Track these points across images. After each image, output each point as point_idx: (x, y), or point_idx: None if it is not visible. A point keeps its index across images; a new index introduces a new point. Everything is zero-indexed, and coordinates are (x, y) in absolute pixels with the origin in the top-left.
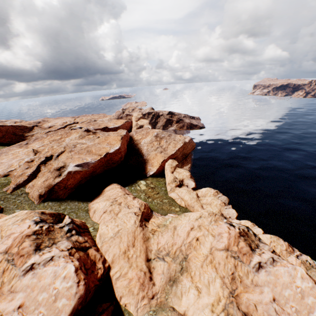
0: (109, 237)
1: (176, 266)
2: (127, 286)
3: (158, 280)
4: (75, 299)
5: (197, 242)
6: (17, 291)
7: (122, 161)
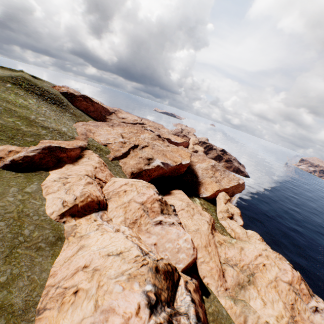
0: (192, 230)
1: (244, 277)
2: (209, 271)
3: (228, 280)
4: (191, 258)
5: (263, 267)
6: (151, 233)
7: (180, 174)
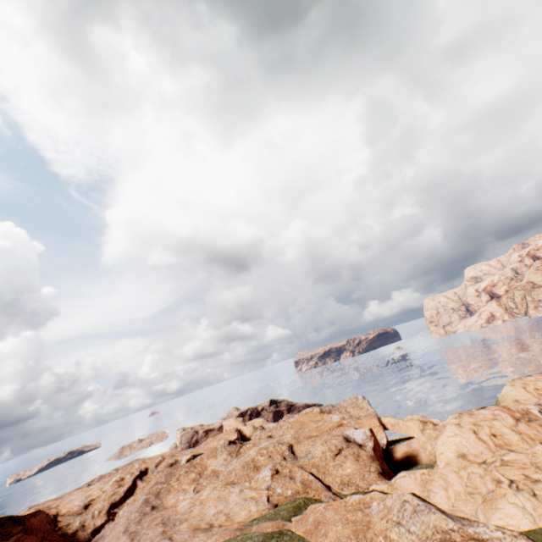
0: None
1: None
2: None
3: None
4: None
5: (539, 390)
6: None
7: None
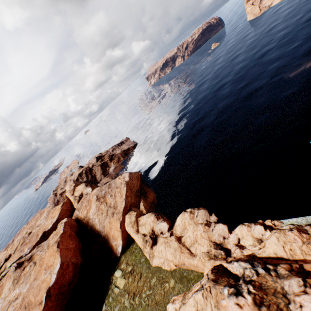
0: None
1: None
2: None
3: None
4: None
5: None
6: None
7: (82, 264)
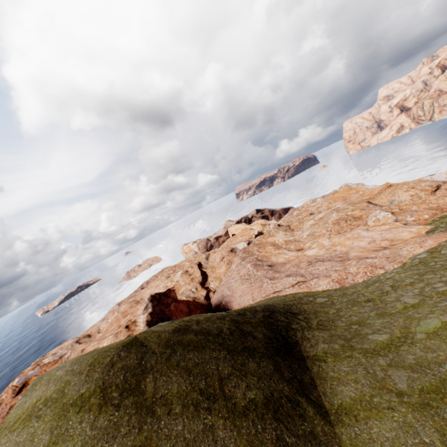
0: None
1: None
2: None
3: None
4: None
5: None
6: None
7: None
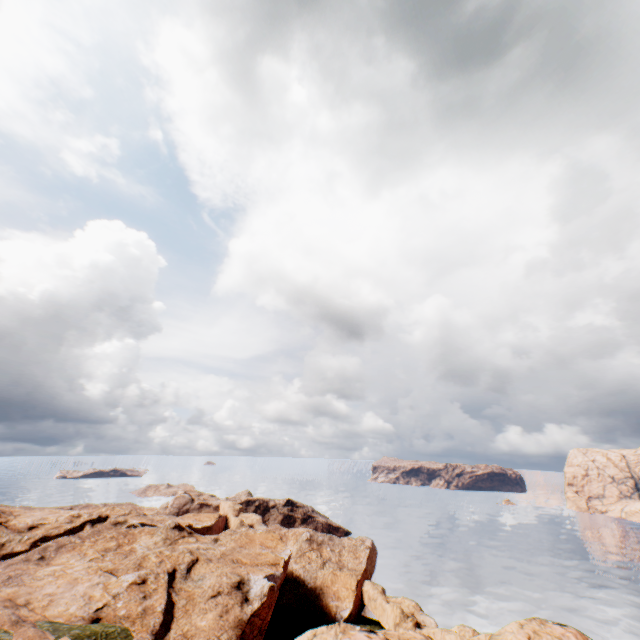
0: None
1: None
2: None
3: None
4: None
5: None
6: None
7: None
